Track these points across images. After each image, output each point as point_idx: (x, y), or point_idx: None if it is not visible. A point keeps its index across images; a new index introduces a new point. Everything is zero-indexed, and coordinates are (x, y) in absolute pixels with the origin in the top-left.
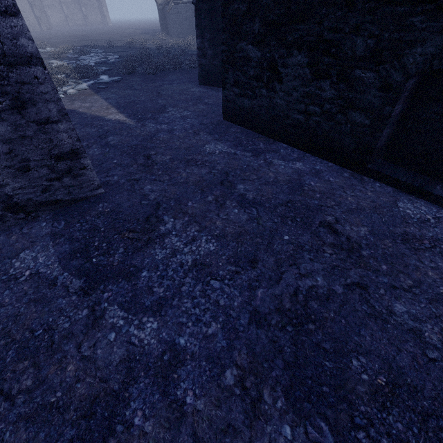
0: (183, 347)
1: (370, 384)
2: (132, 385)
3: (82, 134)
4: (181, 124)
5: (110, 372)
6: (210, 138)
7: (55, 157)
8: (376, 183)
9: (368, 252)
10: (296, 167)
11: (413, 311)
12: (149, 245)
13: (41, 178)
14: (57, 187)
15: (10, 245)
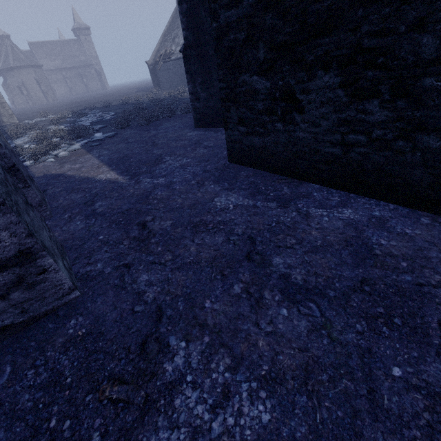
0: None
1: None
2: None
3: (66, 203)
4: (181, 174)
5: None
6: (219, 188)
7: None
8: None
9: None
10: (346, 216)
11: None
12: (147, 418)
13: None
14: (2, 308)
15: None
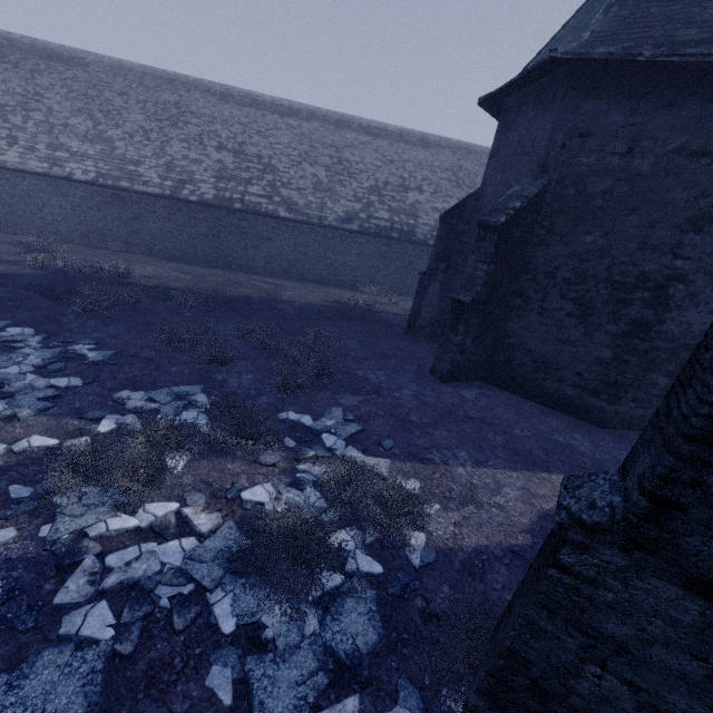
0: None
1: None
2: None
3: None
4: (618, 452)
5: None
6: None
7: None
8: None
9: None
10: None
11: None
12: None
13: None
14: None
15: None
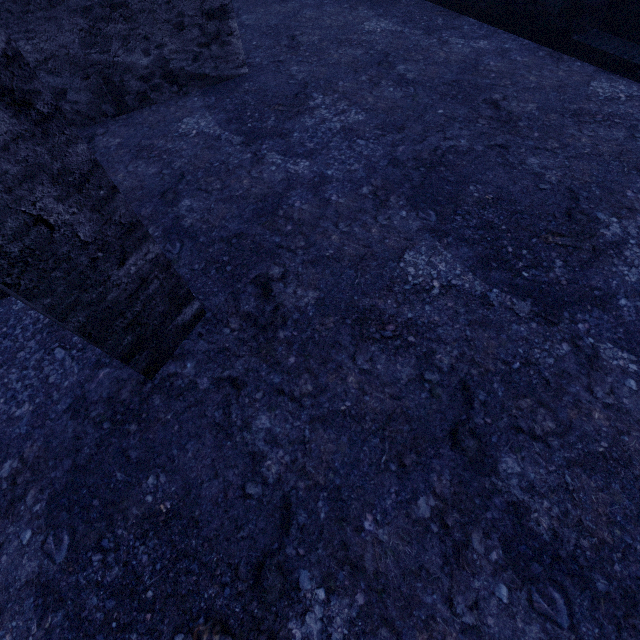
0: (330, 176)
1: (478, 198)
2: (292, 191)
3: None
4: None
5: (275, 185)
6: (372, 14)
7: (205, 14)
8: (577, 62)
9: (525, 124)
10: (478, 46)
11: (545, 163)
12: (299, 115)
13: (192, 42)
14: (206, 57)
15: (172, 114)
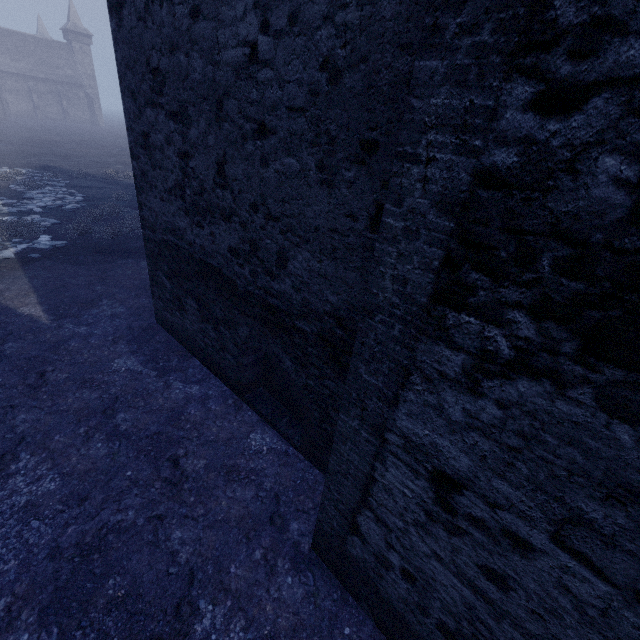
0: None
1: (111, 597)
2: None
3: None
4: (105, 326)
5: None
6: (126, 350)
7: None
8: (249, 411)
9: (189, 486)
10: (191, 391)
11: (185, 537)
12: None
13: None
14: None
15: None
